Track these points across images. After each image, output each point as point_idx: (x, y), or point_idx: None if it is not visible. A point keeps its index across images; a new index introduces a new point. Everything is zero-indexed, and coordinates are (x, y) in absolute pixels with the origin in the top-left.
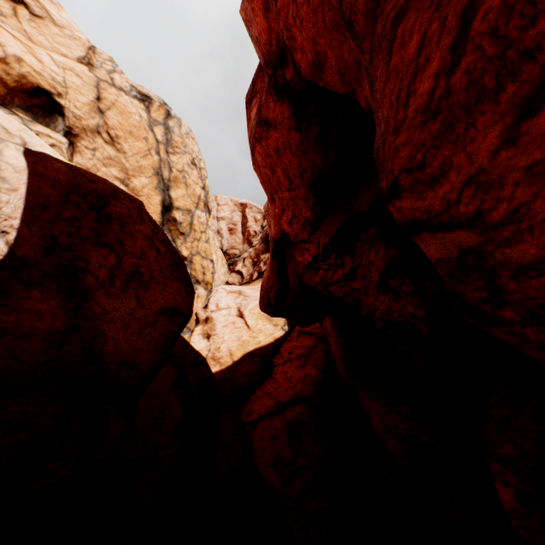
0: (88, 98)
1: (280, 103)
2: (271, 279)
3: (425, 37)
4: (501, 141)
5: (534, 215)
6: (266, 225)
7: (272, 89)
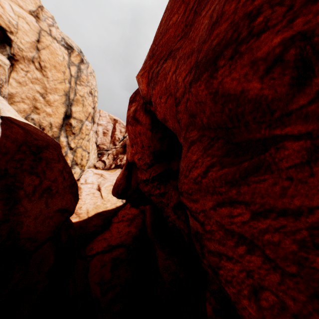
0: (31, 39)
1: (146, 115)
2: (122, 180)
3: (198, 160)
4: (212, 207)
5: (215, 236)
6: (126, 136)
7: (144, 109)
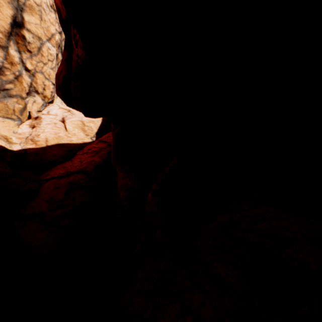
0: None
1: None
2: (61, 66)
3: None
4: None
5: None
6: None
7: None
